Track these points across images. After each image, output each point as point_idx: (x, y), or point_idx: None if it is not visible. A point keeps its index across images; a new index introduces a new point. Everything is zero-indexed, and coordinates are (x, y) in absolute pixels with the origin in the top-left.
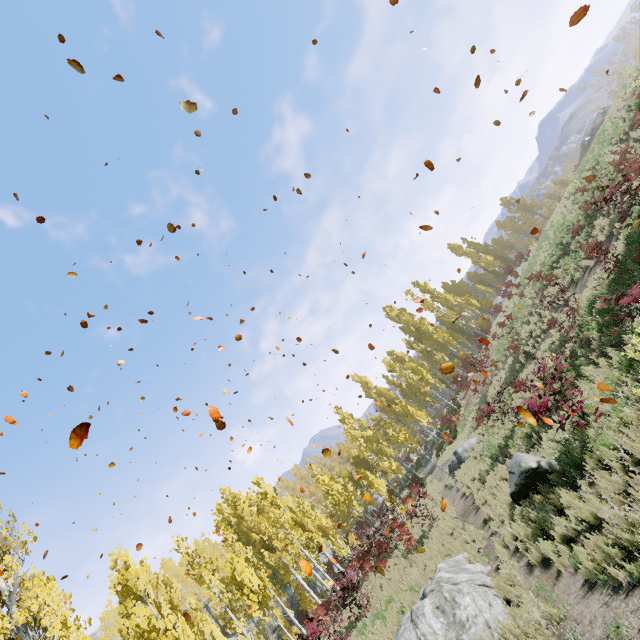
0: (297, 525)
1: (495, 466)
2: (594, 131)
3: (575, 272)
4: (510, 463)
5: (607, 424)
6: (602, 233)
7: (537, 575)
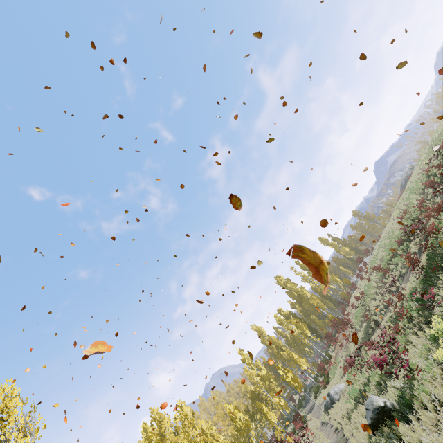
0: None
1: (357, 406)
2: (407, 178)
3: (401, 269)
4: (366, 402)
5: (424, 377)
6: (415, 246)
7: None
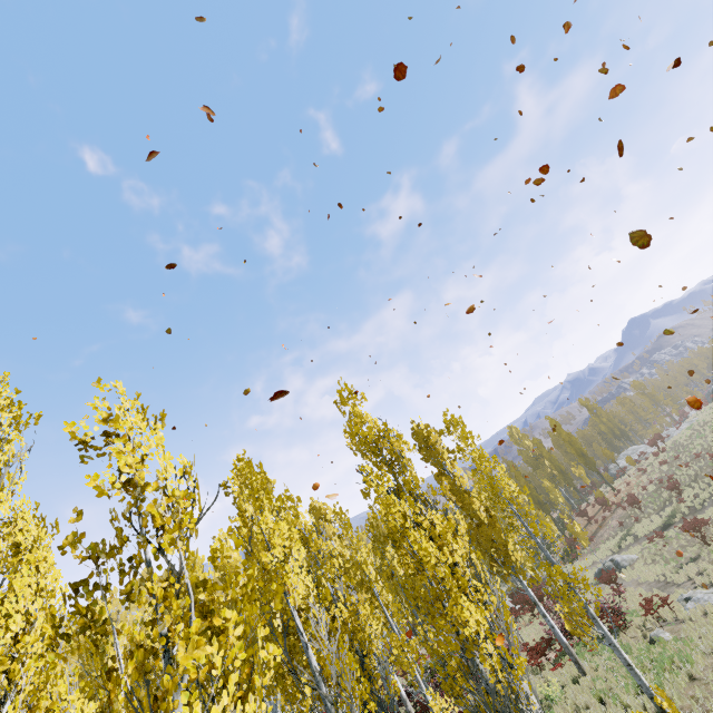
0: None
1: (691, 563)
2: None
3: None
4: None
5: None
6: None
7: None
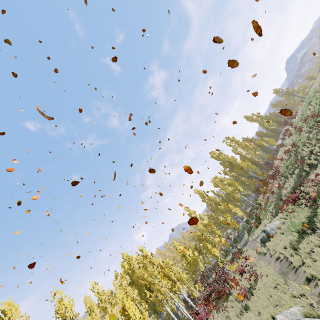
0: (165, 276)
1: (305, 237)
2: None
3: None
4: None
5: None
6: None
7: None
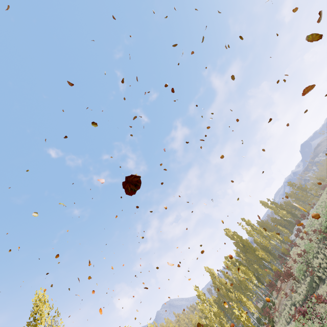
0: None
1: None
2: None
3: None
4: None
5: None
6: None
7: None
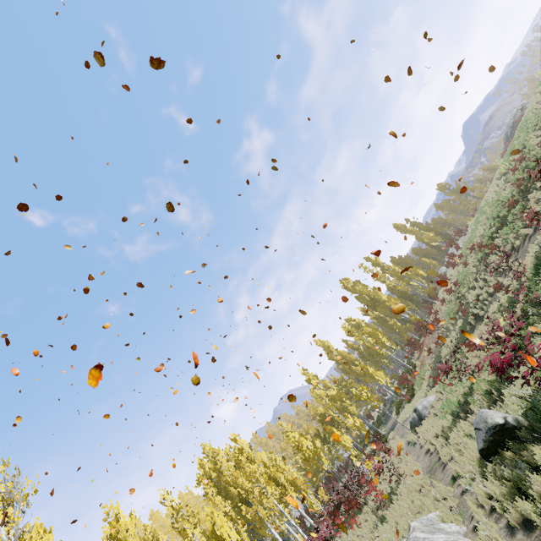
0: (271, 480)
1: (457, 422)
2: (515, 124)
3: (515, 240)
4: (475, 419)
5: None
6: (537, 204)
7: (520, 538)
